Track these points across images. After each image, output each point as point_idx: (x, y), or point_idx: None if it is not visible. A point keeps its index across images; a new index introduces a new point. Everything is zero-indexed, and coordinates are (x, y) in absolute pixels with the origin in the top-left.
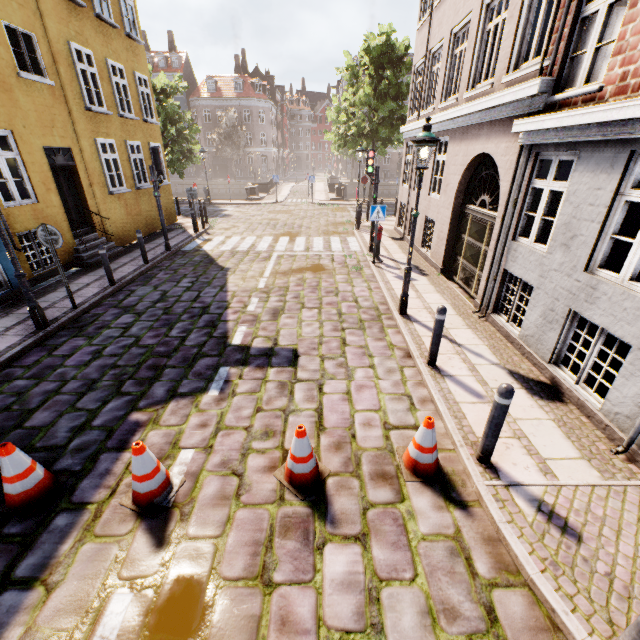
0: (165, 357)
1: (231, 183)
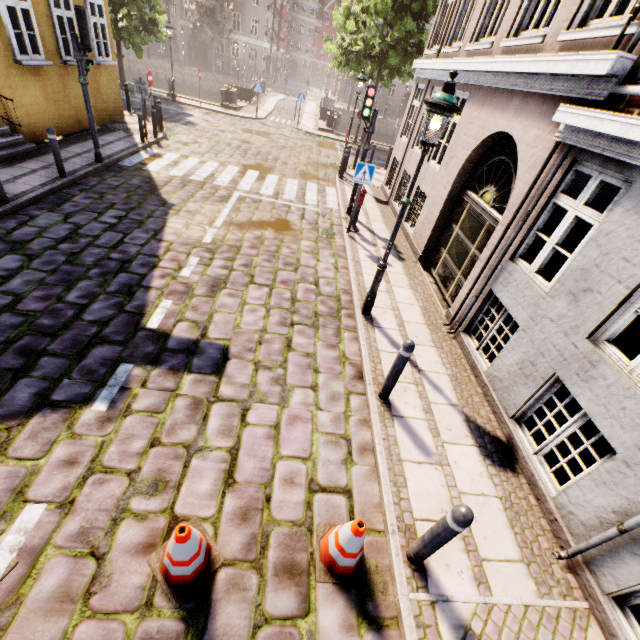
0: (47, 336)
1: (208, 77)
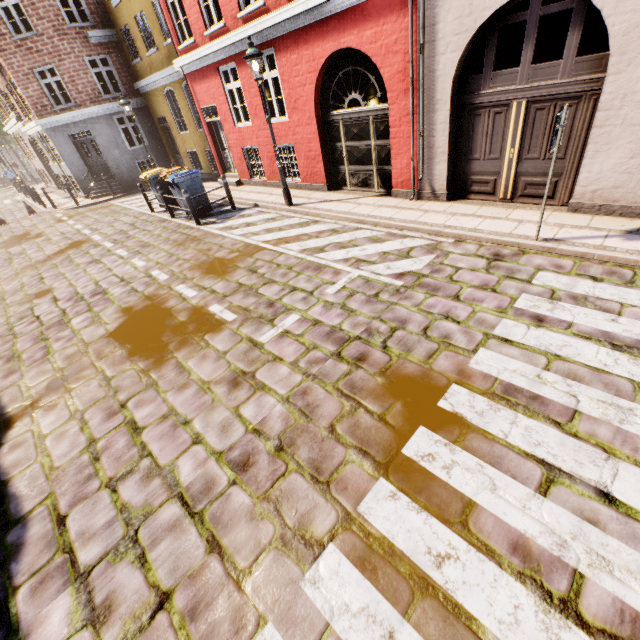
0: None
1: None
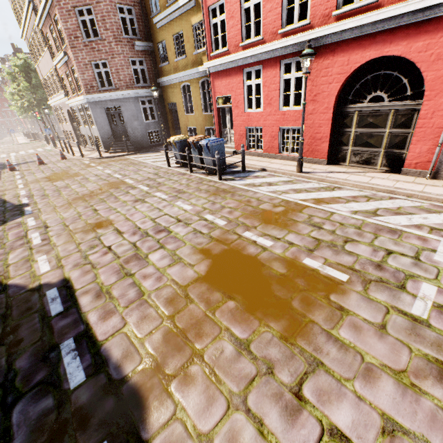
0: None
1: None
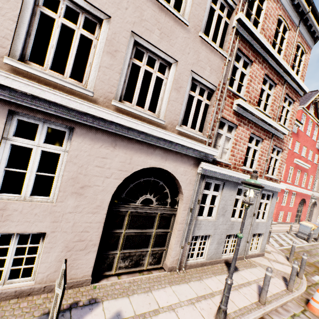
0: None
1: None
